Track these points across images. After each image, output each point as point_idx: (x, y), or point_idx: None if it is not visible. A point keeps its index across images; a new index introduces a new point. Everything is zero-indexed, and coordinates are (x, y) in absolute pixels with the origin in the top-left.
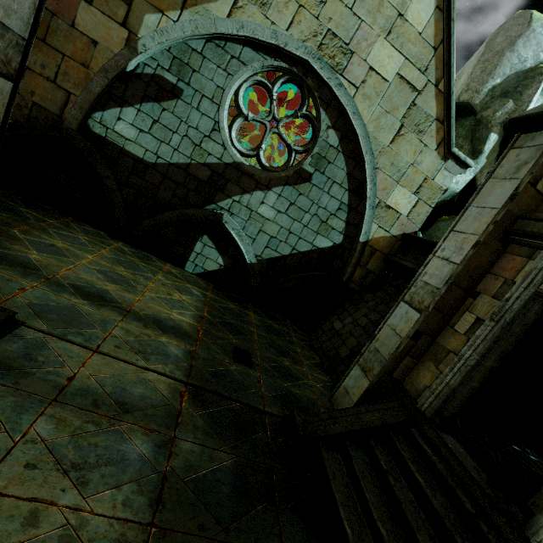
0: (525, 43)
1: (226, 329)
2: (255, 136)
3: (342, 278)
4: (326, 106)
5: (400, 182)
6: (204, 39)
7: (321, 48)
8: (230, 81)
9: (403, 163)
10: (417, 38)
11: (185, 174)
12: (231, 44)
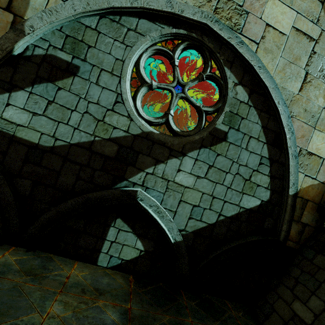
0: None
1: None
2: (153, 116)
3: (278, 238)
4: (229, 65)
5: (317, 127)
6: (98, 16)
7: (216, 12)
8: (129, 52)
9: (315, 108)
10: None
11: (89, 153)
12: (126, 18)
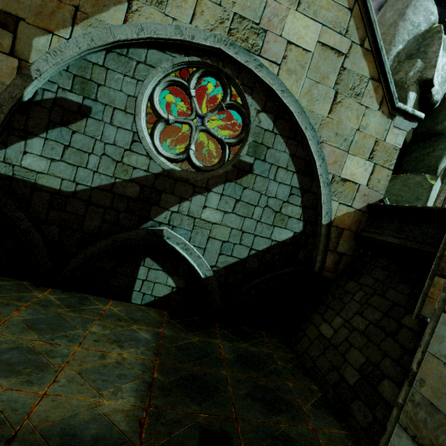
0: (414, 11)
1: (186, 394)
2: None
3: (313, 269)
4: (250, 91)
5: (350, 151)
6: (104, 51)
7: (231, 34)
8: (141, 87)
9: (348, 130)
10: (329, 3)
11: (111, 195)
12: (134, 50)
